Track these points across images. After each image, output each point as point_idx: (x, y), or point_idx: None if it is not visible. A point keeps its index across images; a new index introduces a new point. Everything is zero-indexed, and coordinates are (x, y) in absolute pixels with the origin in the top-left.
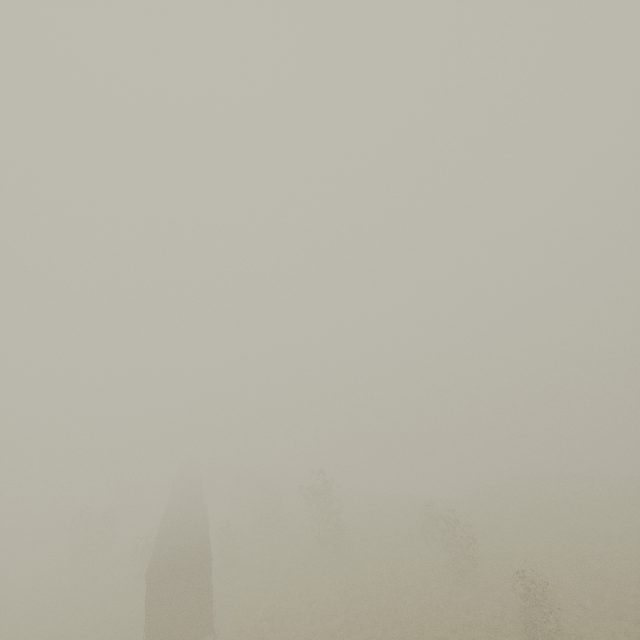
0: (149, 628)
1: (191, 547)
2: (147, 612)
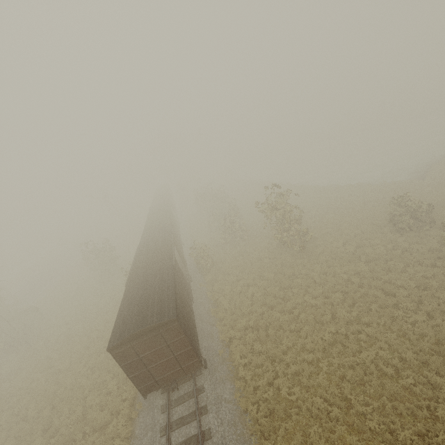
0: (135, 380)
1: (153, 300)
2: (126, 371)
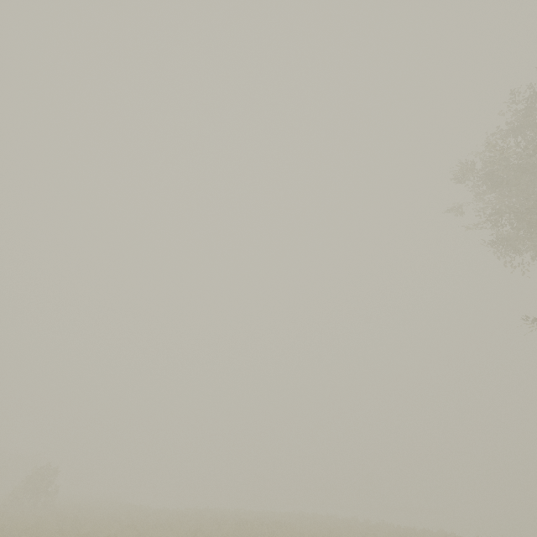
0: None
1: None
2: None
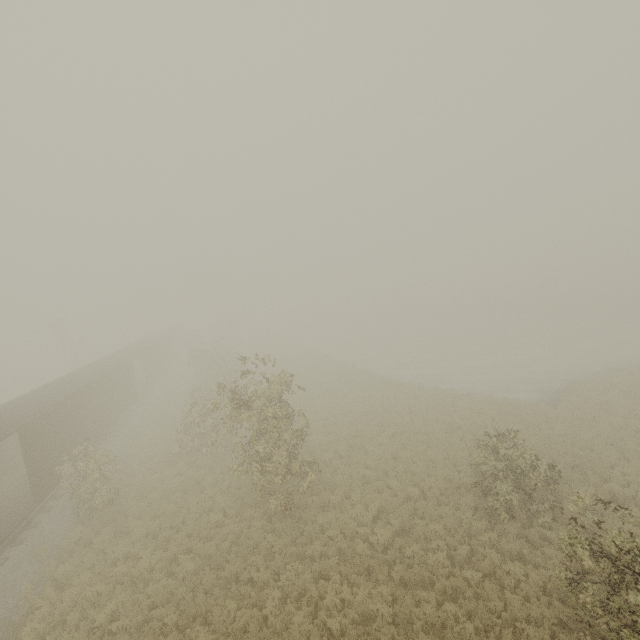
0: None
1: None
2: None
